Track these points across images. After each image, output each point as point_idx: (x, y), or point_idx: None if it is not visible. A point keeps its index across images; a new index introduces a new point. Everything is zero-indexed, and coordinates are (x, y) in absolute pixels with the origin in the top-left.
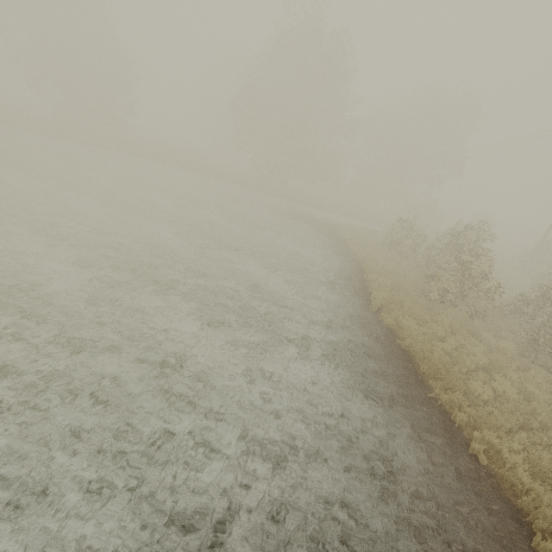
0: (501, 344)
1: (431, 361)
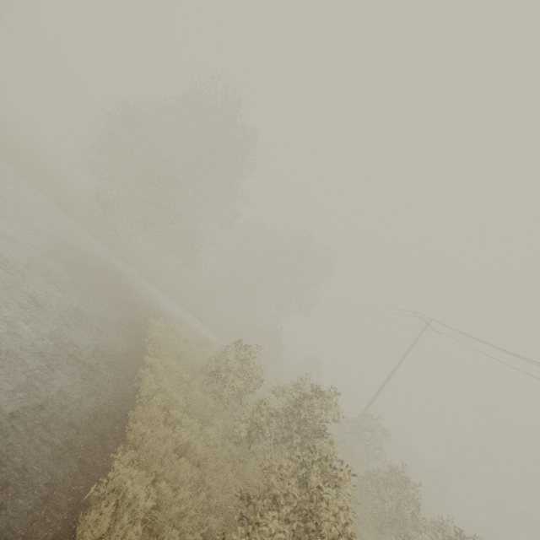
0: None
1: None
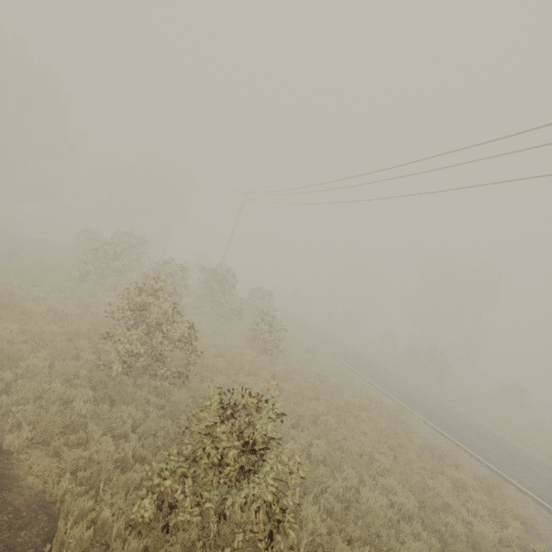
0: (107, 298)
1: (0, 295)
